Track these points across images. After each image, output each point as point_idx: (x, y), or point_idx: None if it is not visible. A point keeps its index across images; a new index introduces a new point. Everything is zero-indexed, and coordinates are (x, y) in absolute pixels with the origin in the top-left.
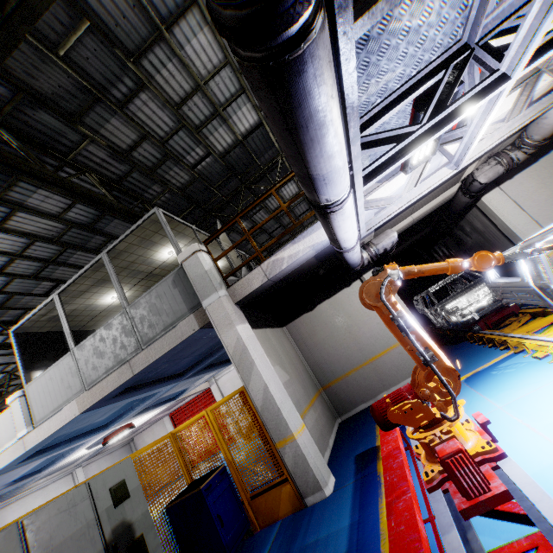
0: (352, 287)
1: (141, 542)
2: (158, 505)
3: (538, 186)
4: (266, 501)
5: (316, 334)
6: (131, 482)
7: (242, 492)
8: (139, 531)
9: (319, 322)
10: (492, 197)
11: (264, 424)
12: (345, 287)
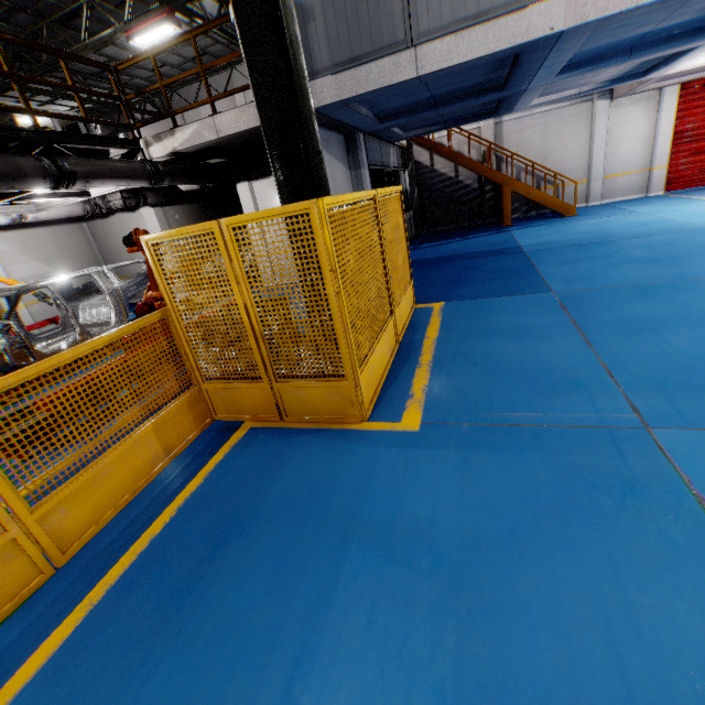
0: (136, 214)
1: None
2: None
3: (276, 198)
4: None
5: (109, 240)
6: None
7: None
8: None
9: (111, 231)
10: (241, 190)
11: None
12: (130, 211)
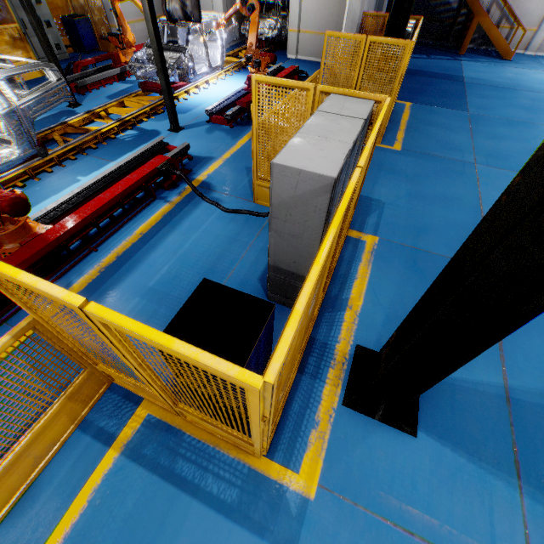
0: None
1: (49, 23)
2: (58, 16)
3: None
4: (105, 44)
5: None
6: (42, 0)
7: (96, 34)
8: (48, 20)
9: None
10: None
11: (105, 13)
12: None
